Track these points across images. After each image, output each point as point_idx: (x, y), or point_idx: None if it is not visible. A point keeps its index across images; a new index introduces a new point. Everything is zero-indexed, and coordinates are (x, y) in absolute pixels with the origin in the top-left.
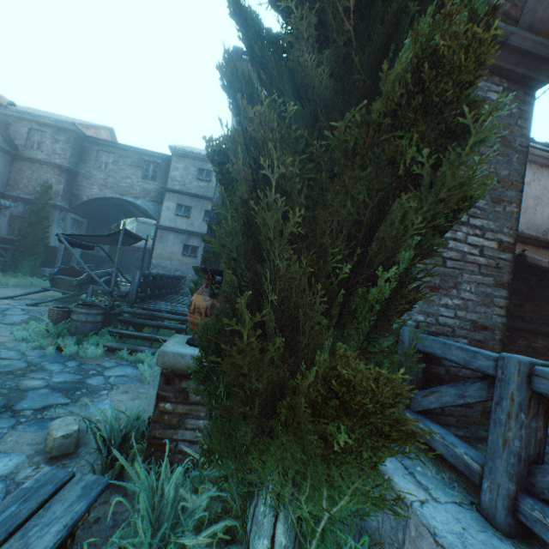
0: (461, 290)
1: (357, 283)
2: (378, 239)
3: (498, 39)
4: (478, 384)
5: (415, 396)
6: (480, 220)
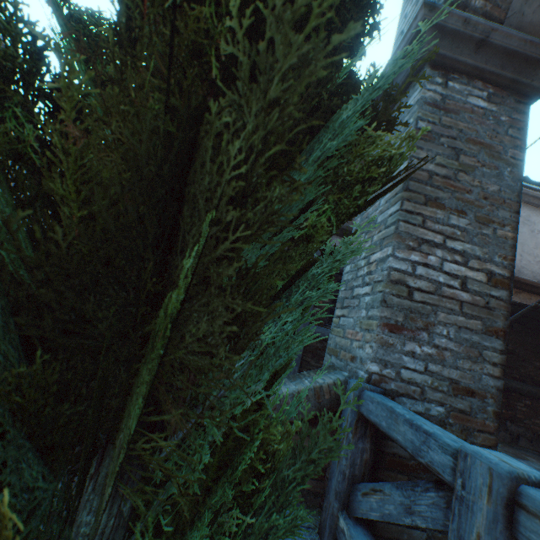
0: (435, 334)
1: (173, 285)
2: (190, 201)
3: (477, 35)
4: (432, 495)
5: (355, 491)
6: (462, 243)
